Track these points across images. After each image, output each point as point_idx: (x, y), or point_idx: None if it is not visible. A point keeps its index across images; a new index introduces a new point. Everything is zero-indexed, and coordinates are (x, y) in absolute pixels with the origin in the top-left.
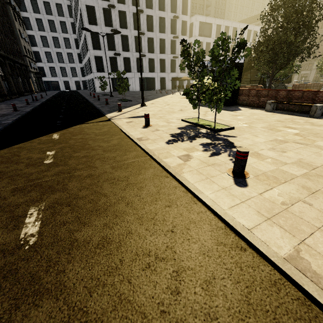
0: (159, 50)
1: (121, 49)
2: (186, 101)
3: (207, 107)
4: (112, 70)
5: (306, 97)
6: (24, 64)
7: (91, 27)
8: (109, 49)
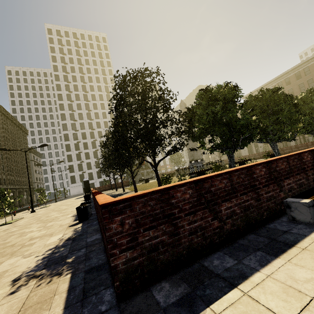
0: None
1: (87, 169)
2: None
3: (77, 198)
4: (81, 181)
5: None
6: (32, 187)
7: (69, 163)
8: (80, 170)
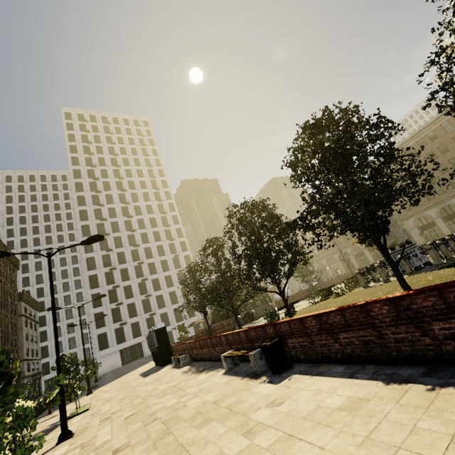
0: (170, 302)
1: (128, 317)
2: (150, 366)
3: (143, 374)
4: (119, 342)
5: (186, 348)
6: (17, 371)
7: (96, 309)
8: (115, 321)
